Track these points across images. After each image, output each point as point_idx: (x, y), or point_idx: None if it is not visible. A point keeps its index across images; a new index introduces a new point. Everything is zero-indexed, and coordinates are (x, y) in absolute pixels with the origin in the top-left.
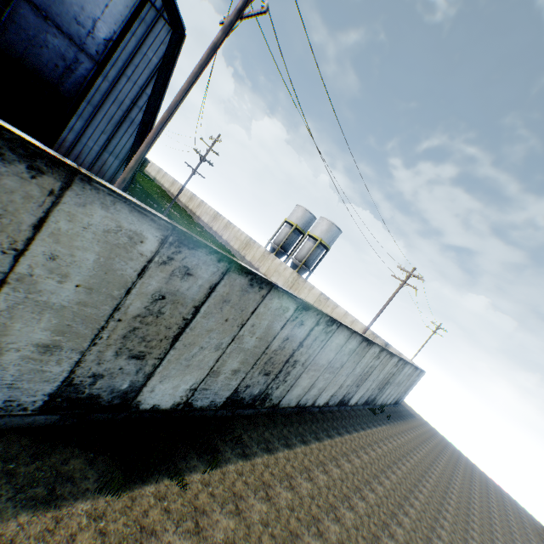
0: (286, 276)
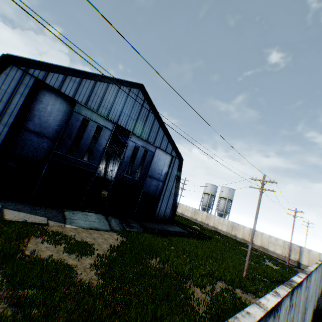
0: (226, 224)
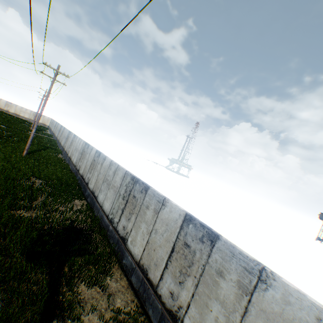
0: None
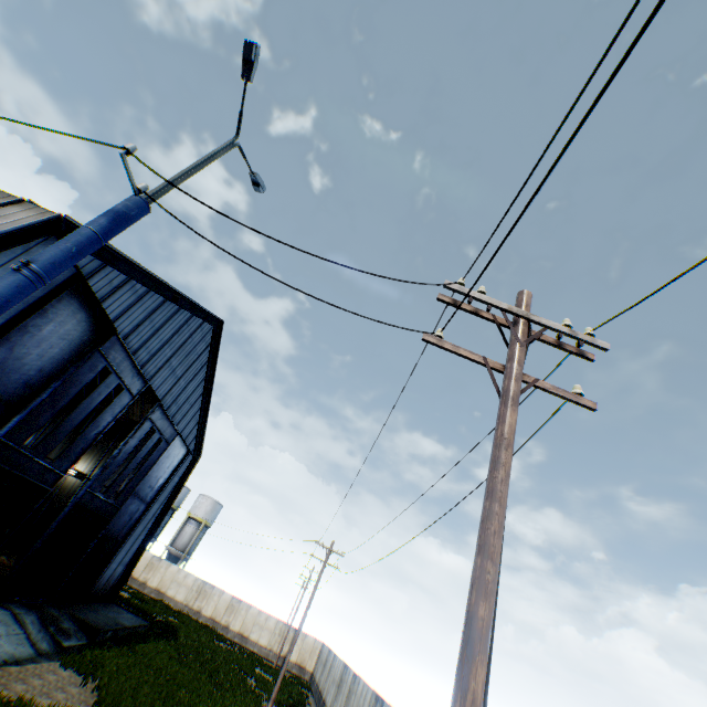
0: (189, 585)
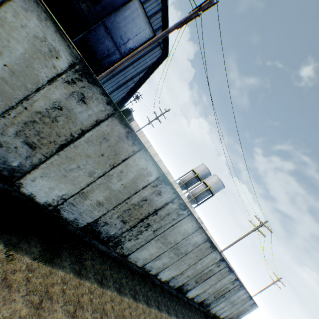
0: None
